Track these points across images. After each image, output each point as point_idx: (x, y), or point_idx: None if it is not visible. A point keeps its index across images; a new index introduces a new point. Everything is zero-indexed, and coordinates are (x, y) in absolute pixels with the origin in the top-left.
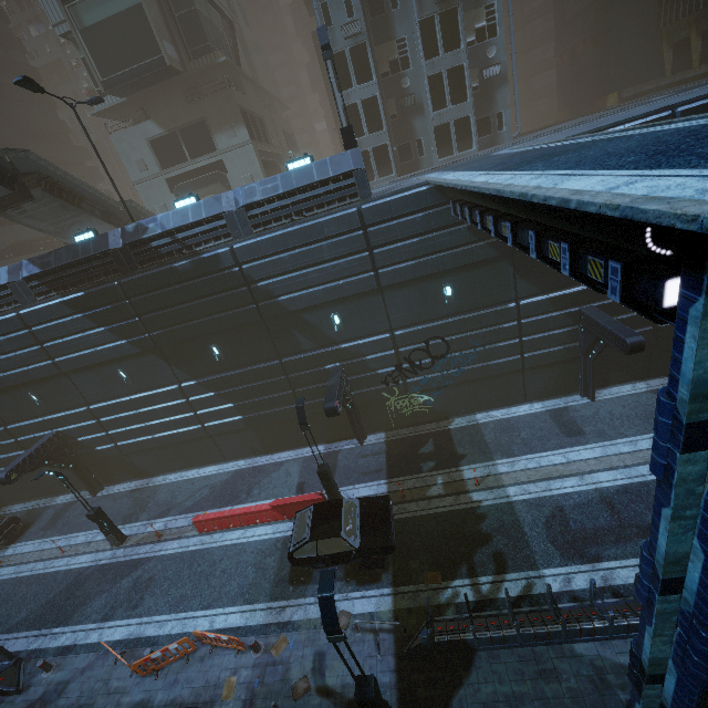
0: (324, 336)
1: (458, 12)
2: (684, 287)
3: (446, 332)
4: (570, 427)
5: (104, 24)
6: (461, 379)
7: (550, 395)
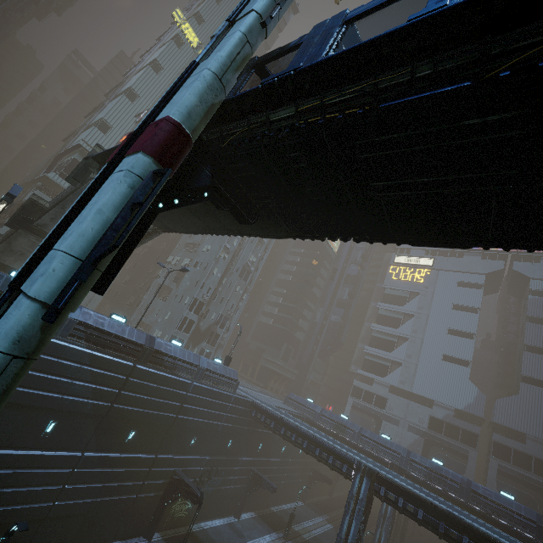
0: (183, 447)
1: (228, 320)
2: (357, 472)
3: (220, 464)
4: (239, 532)
5: None
6: (209, 495)
7: (225, 514)
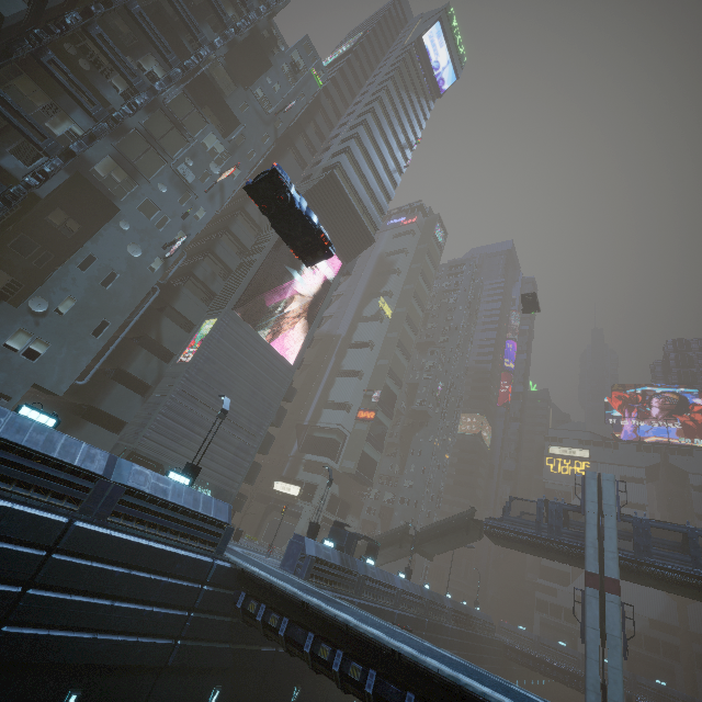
0: None
1: None
2: None
3: None
4: None
5: (367, 455)
6: None
7: None
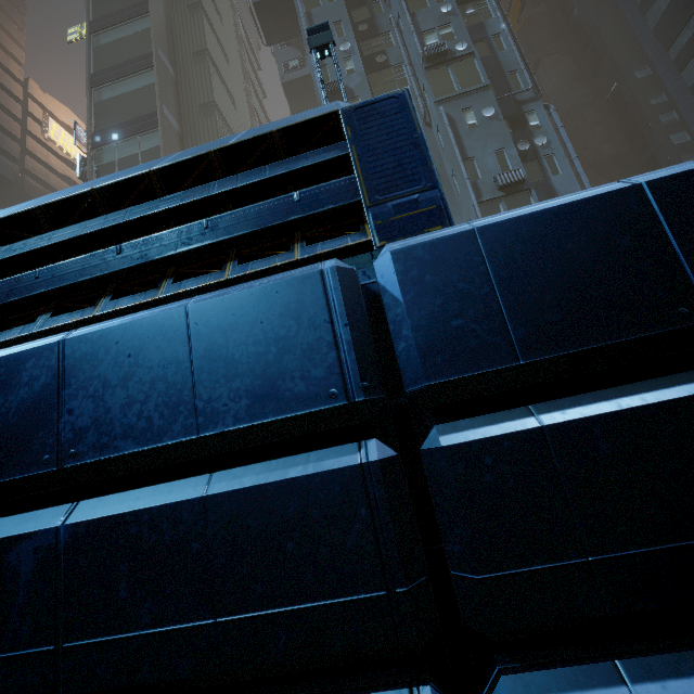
0: None
1: (530, 197)
2: None
3: None
4: None
5: None
6: None
7: None
